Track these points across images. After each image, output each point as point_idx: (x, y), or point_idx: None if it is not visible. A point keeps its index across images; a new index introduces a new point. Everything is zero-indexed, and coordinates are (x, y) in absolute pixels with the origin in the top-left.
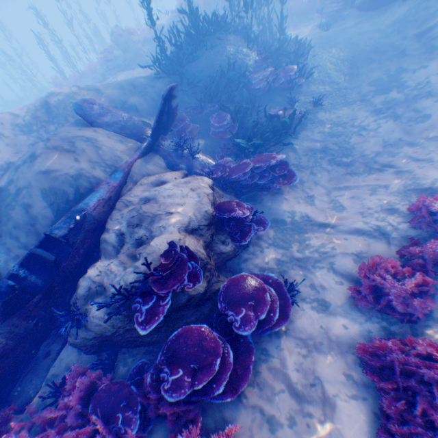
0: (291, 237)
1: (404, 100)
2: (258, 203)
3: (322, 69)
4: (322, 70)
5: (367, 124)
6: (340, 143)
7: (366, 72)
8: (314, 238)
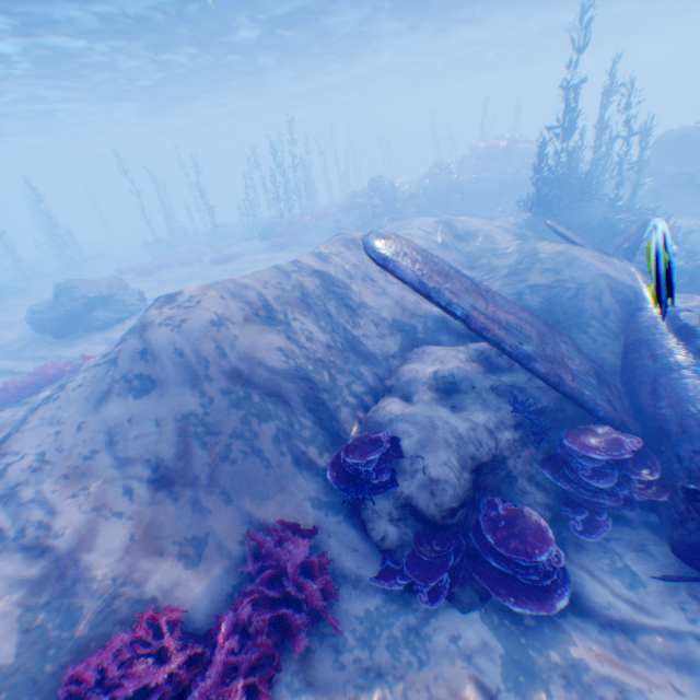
0: None
1: None
2: None
3: (694, 233)
4: (695, 234)
5: None
6: None
7: None
8: None
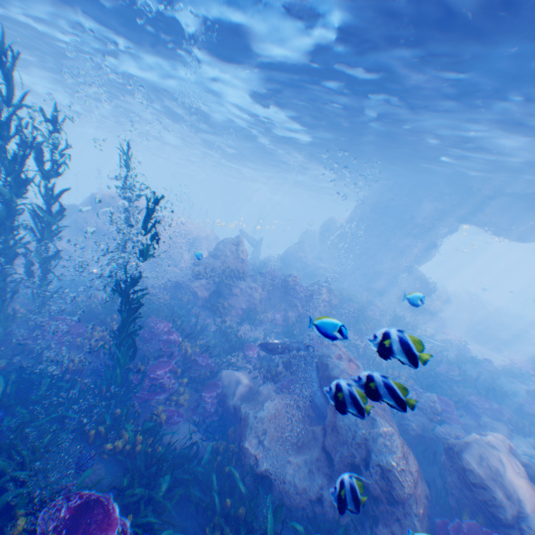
0: None
1: None
2: None
3: None
4: None
5: None
6: None
7: None
8: None
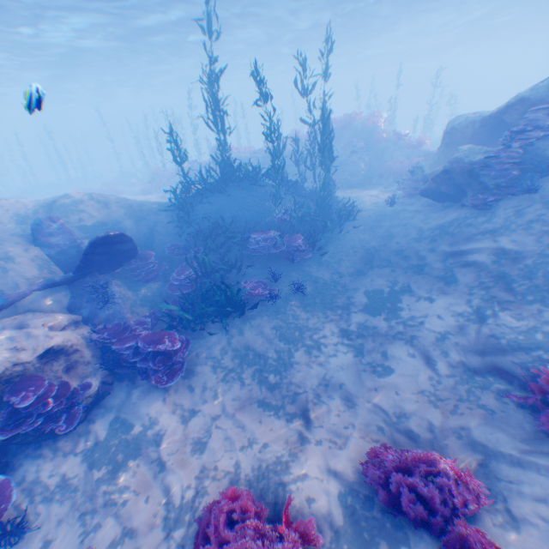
0: (117, 454)
1: (383, 332)
2: (133, 387)
3: (340, 251)
4: (339, 252)
5: (325, 343)
6: (283, 352)
7: (376, 274)
8: (132, 472)
